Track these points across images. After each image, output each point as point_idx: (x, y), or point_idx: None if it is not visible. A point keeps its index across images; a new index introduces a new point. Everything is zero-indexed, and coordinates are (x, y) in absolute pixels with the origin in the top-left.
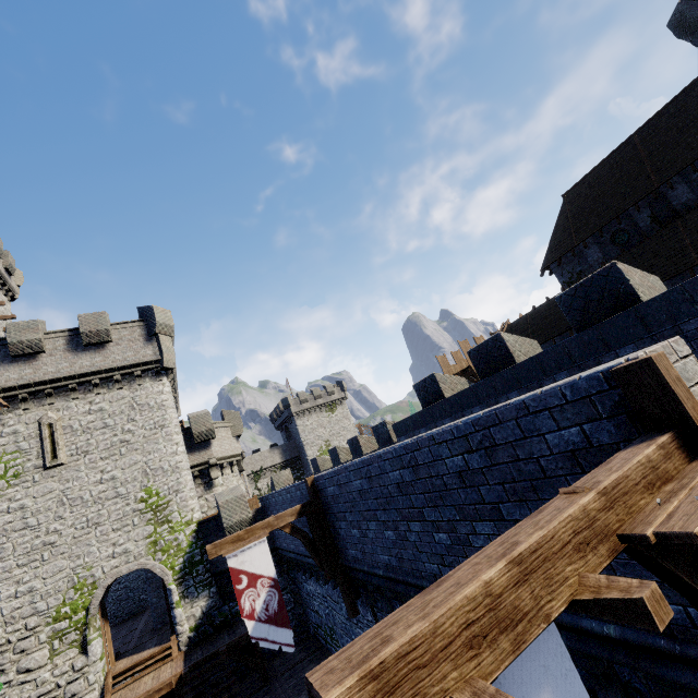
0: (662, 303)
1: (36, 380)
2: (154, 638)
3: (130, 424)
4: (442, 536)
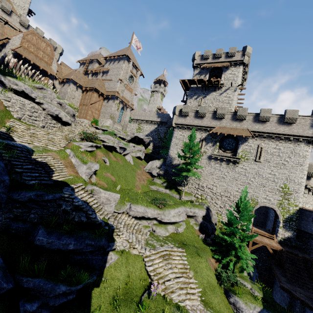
0: None
1: (263, 131)
2: (262, 228)
3: (288, 158)
4: None
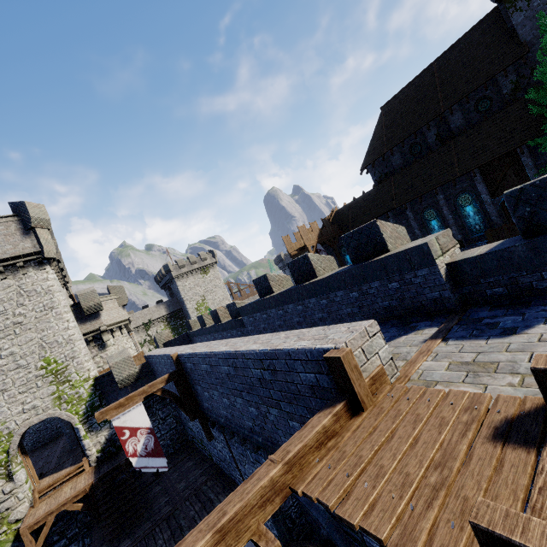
0: (395, 259)
1: None
2: (70, 459)
3: (20, 309)
4: (253, 409)
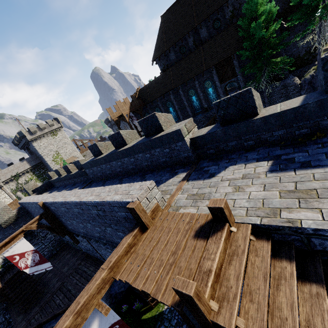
0: (166, 137)
1: None
2: None
3: None
4: (98, 228)
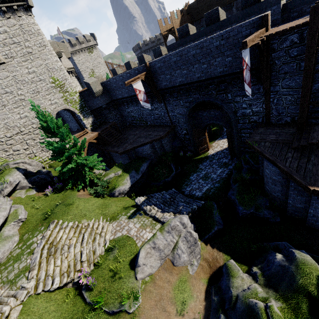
0: (265, 2)
1: None
2: (73, 133)
3: (27, 43)
4: (205, 66)
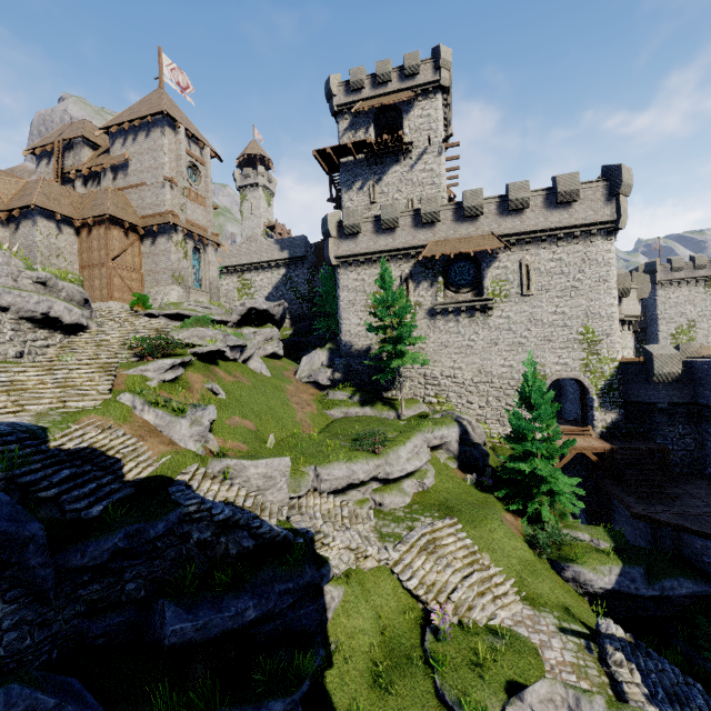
0: None
1: (522, 230)
2: (562, 421)
3: (579, 275)
4: None
